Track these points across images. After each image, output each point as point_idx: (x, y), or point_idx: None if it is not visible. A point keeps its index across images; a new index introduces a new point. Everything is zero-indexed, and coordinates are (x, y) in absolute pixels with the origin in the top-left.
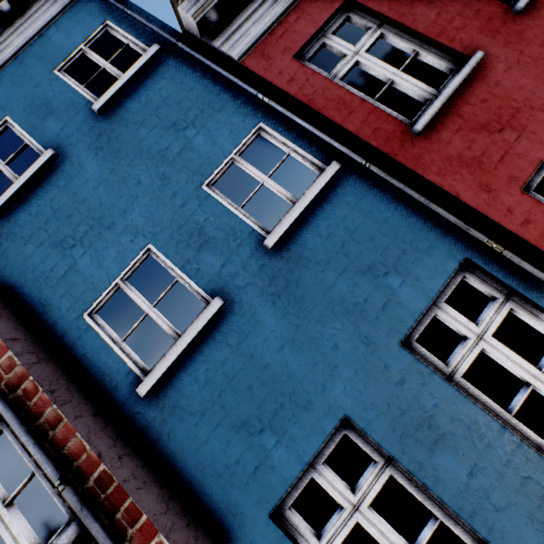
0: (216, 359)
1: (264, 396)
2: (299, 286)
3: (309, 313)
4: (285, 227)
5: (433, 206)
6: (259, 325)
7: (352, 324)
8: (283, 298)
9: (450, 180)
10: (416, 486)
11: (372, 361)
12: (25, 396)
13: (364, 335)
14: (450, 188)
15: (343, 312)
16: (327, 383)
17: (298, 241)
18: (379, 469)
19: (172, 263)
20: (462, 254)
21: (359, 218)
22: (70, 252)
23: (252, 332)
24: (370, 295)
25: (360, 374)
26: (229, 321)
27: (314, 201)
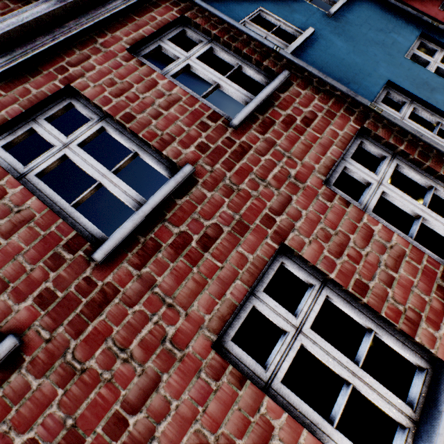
0: (315, 55)
1: (346, 70)
2: (350, 32)
3: (358, 42)
4: (338, 6)
5: (405, 7)
6: (334, 44)
7: (380, 48)
8: (343, 36)
9: (409, 2)
10: (427, 111)
11: (394, 62)
12: (229, 28)
13: (387, 52)
14: (409, 4)
15: (374, 44)
16: (376, 68)
17: (344, 17)
18: (408, 105)
19: (276, 17)
20: (420, 30)
21: (370, 13)
22: (210, 3)
23: (331, 47)
24: (385, 39)
25: (390, 66)
26: (317, 41)
27: (347, 4)
